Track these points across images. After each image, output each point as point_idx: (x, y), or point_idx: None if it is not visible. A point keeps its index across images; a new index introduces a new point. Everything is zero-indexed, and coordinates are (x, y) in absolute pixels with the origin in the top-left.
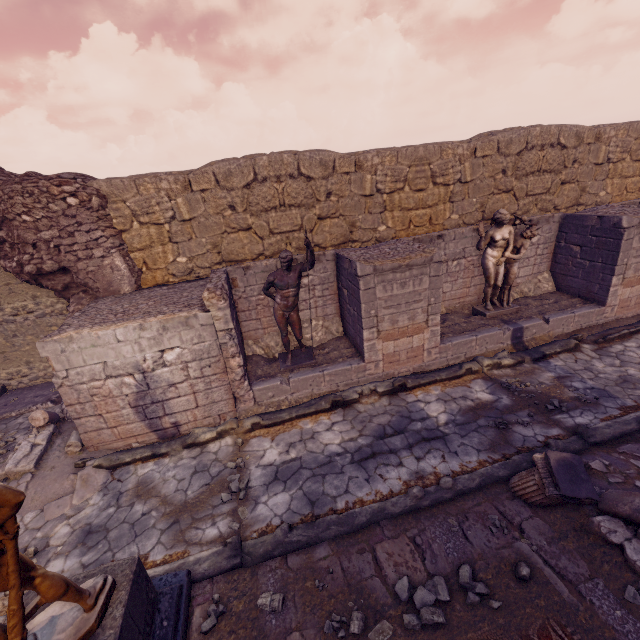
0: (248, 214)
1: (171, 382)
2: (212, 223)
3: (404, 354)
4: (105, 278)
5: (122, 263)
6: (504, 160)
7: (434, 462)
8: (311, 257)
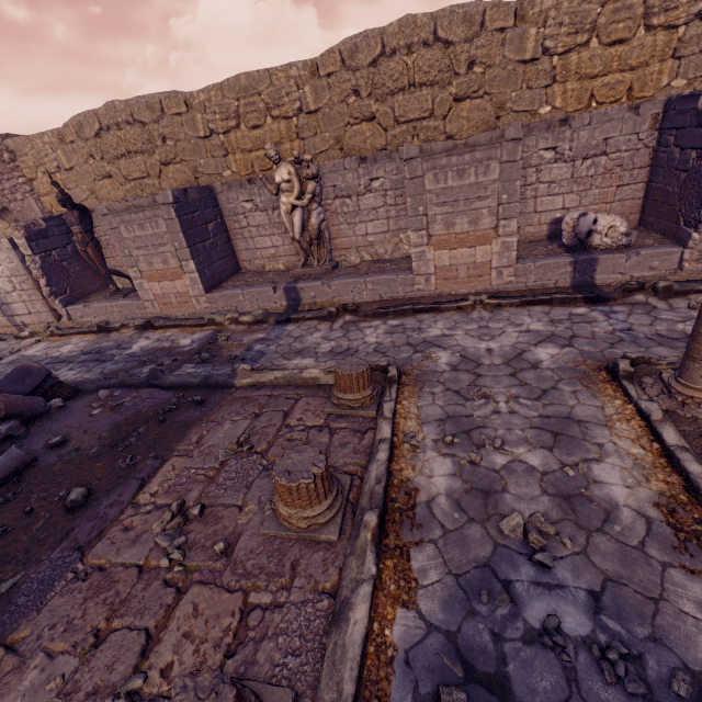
0: (106, 162)
1: (7, 291)
2: (85, 171)
3: (175, 298)
4: (28, 217)
5: (35, 205)
6: (352, 76)
7: (72, 373)
8: (63, 197)
